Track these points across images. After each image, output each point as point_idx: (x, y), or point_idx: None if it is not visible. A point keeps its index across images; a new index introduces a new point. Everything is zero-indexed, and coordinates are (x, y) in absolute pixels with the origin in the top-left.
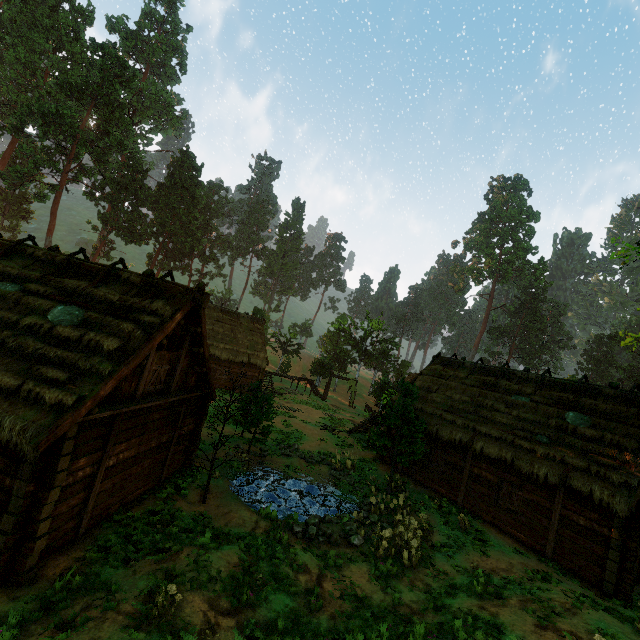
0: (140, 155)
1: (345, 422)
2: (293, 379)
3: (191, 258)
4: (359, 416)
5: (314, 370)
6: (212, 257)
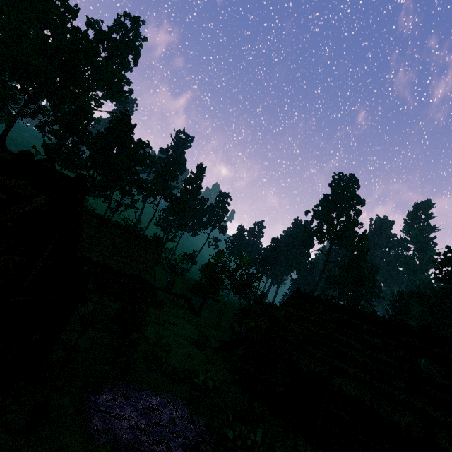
0: (90, 110)
1: (212, 339)
2: (174, 295)
3: (112, 190)
4: (224, 334)
5: (193, 290)
6: (129, 192)
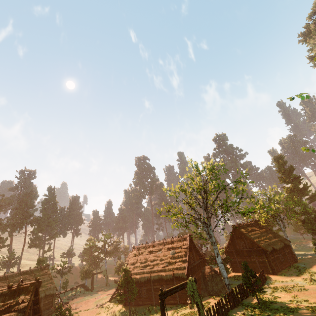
0: None
1: (106, 297)
2: (72, 289)
3: None
4: (112, 289)
5: (83, 277)
6: None
